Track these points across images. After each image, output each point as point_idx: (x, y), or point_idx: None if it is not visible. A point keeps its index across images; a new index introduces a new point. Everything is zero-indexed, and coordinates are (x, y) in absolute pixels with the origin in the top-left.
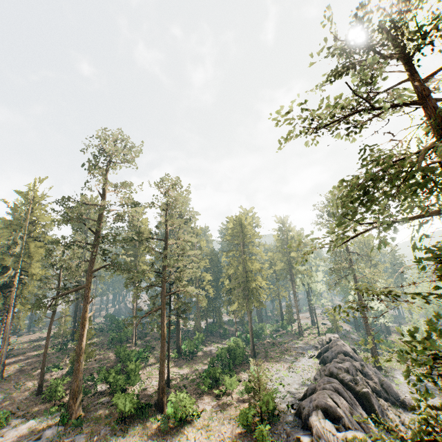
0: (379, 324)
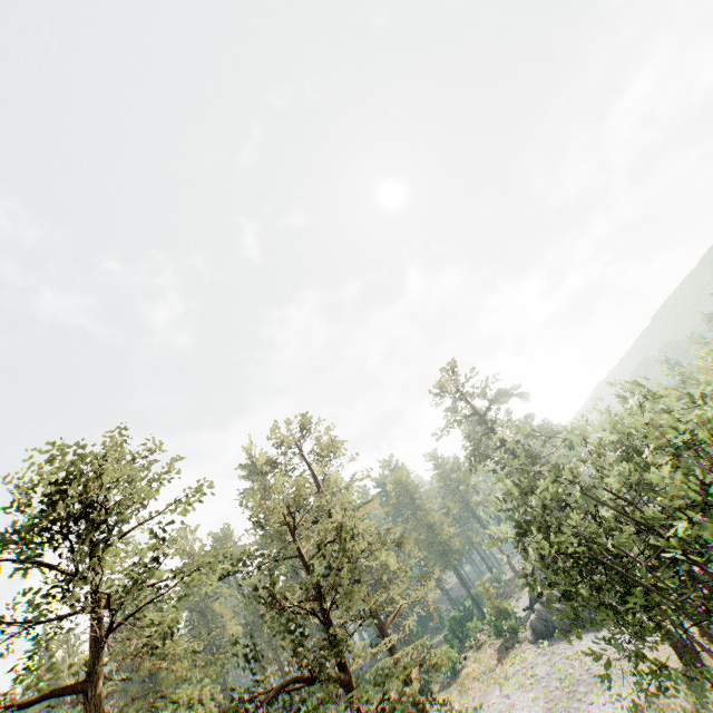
0: None
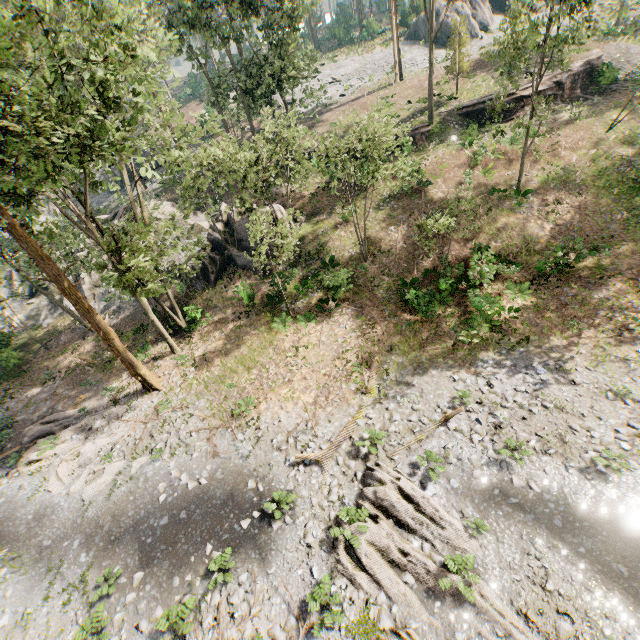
0: None
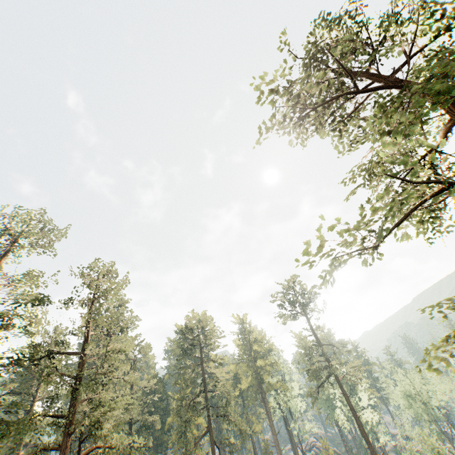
0: (381, 445)
